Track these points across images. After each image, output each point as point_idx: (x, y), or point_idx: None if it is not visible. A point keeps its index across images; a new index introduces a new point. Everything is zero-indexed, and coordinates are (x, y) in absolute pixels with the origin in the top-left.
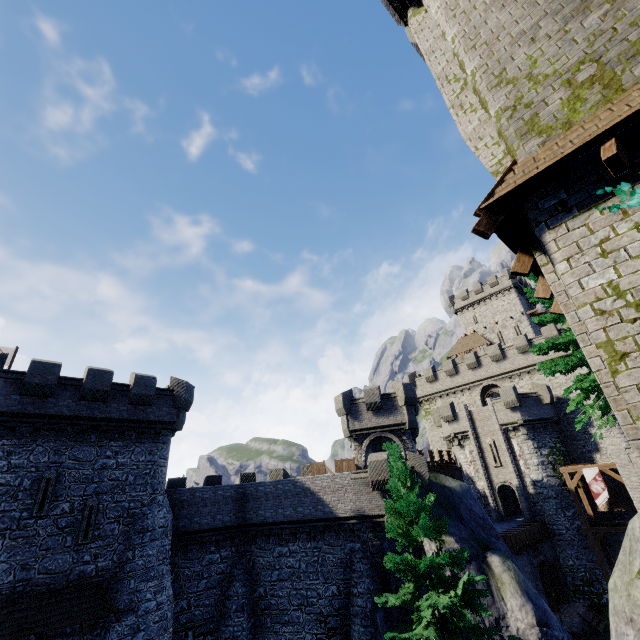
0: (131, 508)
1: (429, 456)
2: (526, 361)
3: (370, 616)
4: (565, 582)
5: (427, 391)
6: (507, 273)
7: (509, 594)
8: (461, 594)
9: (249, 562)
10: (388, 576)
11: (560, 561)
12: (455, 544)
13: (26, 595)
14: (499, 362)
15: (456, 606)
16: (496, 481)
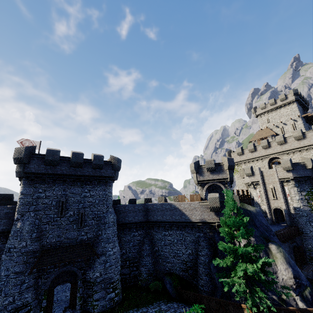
0: (98, 214)
1: (237, 192)
2: (299, 144)
3: (207, 265)
4: (305, 255)
5: (237, 160)
6: (292, 92)
7: (279, 263)
8: (258, 266)
9: (150, 236)
10: (216, 249)
11: (304, 245)
12: (252, 238)
13: (61, 247)
14: (282, 145)
15: (255, 271)
16: (272, 206)
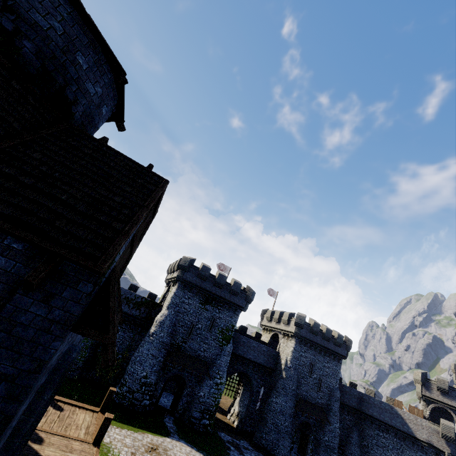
0: (330, 385)
1: None
2: None
3: None
4: None
5: None
6: None
7: None
8: None
9: (360, 428)
10: None
11: None
12: None
13: (307, 401)
14: None
15: None
16: None
